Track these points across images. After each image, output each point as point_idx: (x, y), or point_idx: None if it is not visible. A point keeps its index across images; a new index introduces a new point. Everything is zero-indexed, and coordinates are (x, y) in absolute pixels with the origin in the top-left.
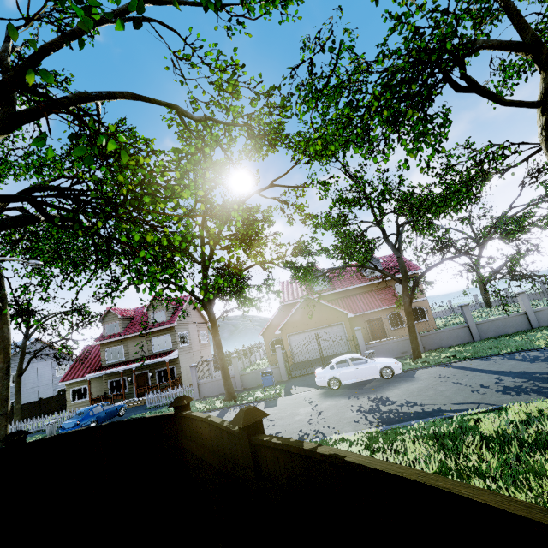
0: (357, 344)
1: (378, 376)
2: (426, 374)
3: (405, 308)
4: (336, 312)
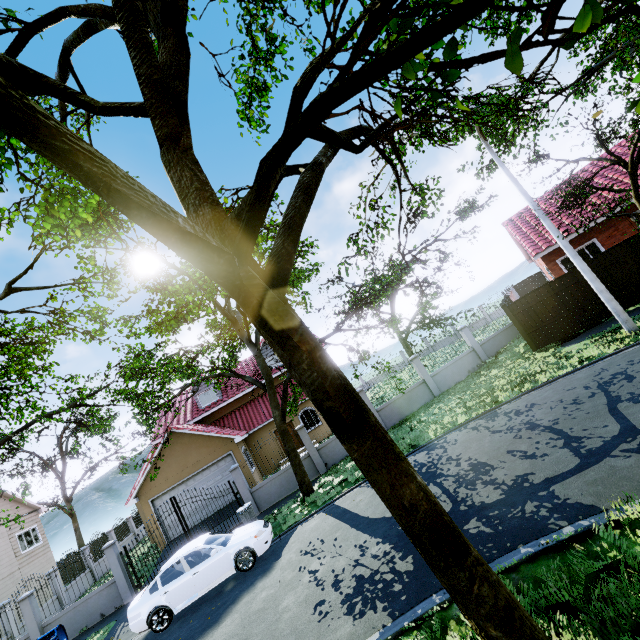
0: (237, 492)
1: (232, 571)
2: (297, 543)
3: (277, 427)
4: (220, 441)
